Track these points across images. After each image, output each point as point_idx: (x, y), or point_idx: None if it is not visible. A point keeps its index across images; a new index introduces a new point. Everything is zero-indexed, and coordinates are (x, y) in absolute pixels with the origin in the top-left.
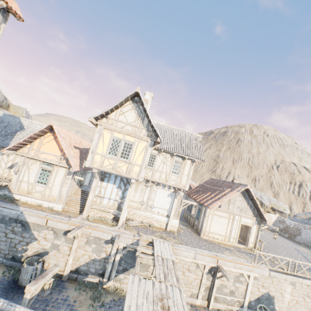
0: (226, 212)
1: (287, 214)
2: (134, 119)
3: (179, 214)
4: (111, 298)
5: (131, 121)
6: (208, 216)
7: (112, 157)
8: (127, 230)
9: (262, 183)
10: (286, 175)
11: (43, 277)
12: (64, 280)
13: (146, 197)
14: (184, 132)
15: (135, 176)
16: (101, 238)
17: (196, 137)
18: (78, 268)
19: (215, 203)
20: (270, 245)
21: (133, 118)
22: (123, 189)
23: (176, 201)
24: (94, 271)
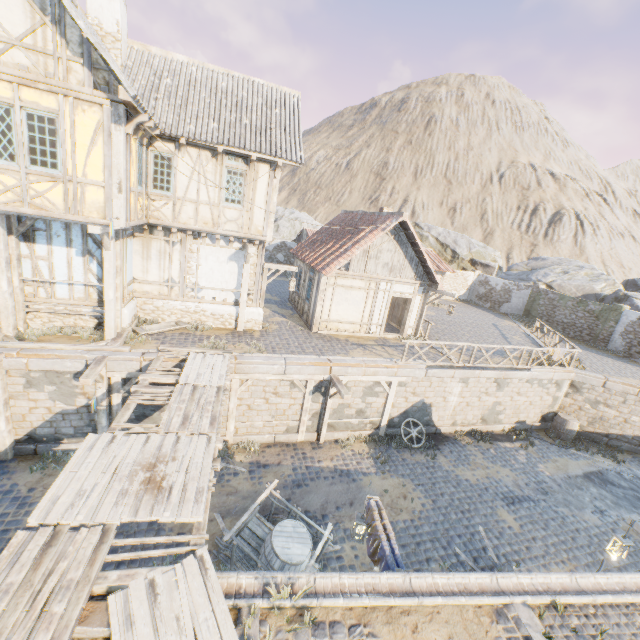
0: (362, 278)
1: (496, 268)
2: (29, 23)
3: (261, 296)
4: None
5: (18, 30)
6: (324, 292)
7: (1, 165)
8: (132, 344)
9: (466, 215)
10: (515, 193)
11: None
12: (5, 459)
13: (176, 270)
14: (251, 84)
15: (99, 216)
16: (61, 371)
17: (283, 99)
18: (33, 434)
19: (337, 262)
20: (450, 326)
21: (23, 17)
22: (99, 257)
23: (248, 269)
24: (73, 432)
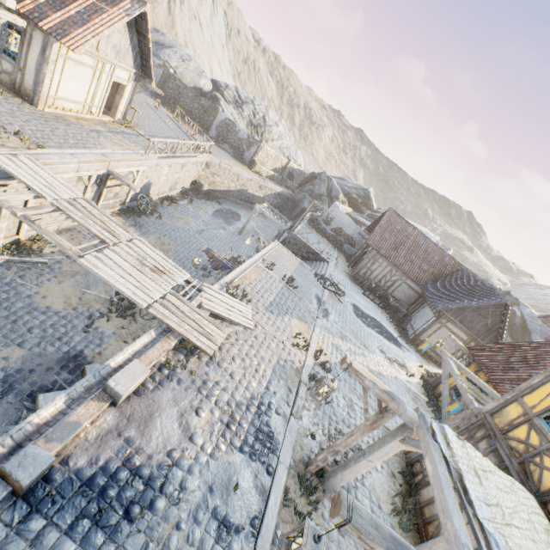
0: (93, 56)
1: None
2: None
3: None
4: None
5: None
6: (55, 64)
7: None
8: None
9: None
10: None
11: None
12: None
13: None
14: None
15: None
16: None
17: None
18: None
19: (81, 36)
20: None
21: None
22: None
23: None
24: None
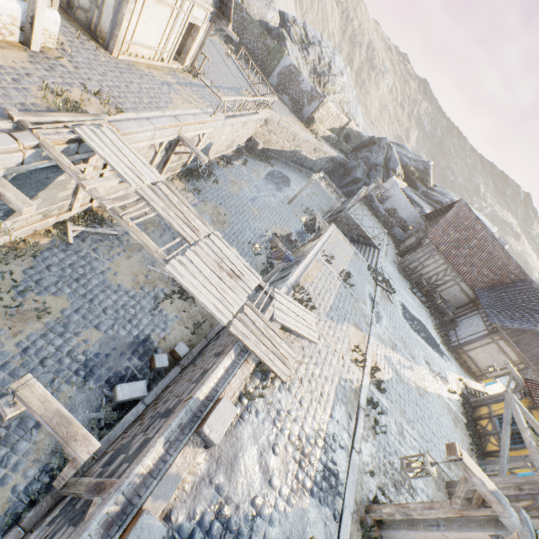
0: None
1: None
2: None
3: None
4: (19, 268)
5: None
6: (135, 3)
7: None
8: None
9: None
10: None
11: (66, 425)
12: None
13: None
14: None
15: None
16: None
17: None
18: None
19: None
20: None
21: None
22: None
23: None
24: None
